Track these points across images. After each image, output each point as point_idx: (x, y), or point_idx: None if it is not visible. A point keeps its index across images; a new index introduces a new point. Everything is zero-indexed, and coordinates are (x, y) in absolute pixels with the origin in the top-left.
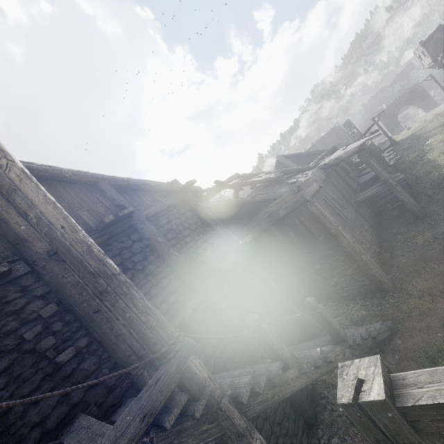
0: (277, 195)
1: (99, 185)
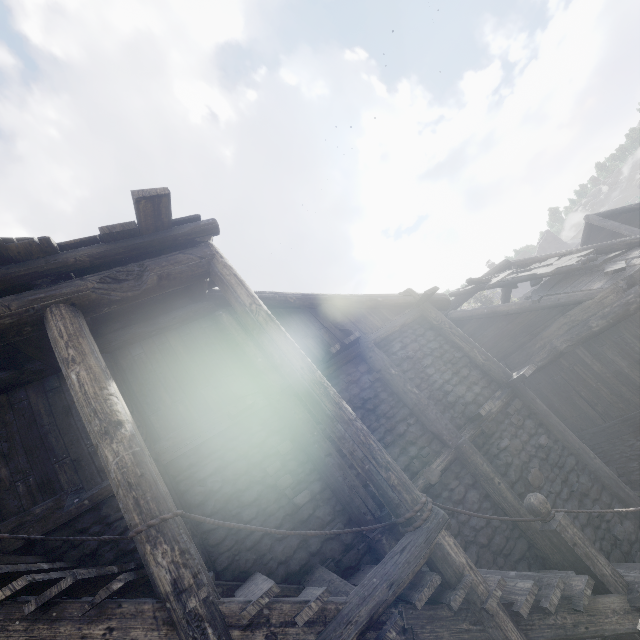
0: (583, 295)
1: (322, 307)
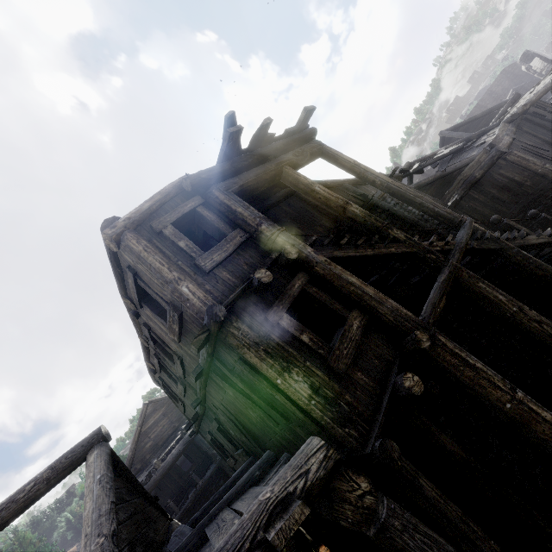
0: (468, 160)
1: (344, 186)
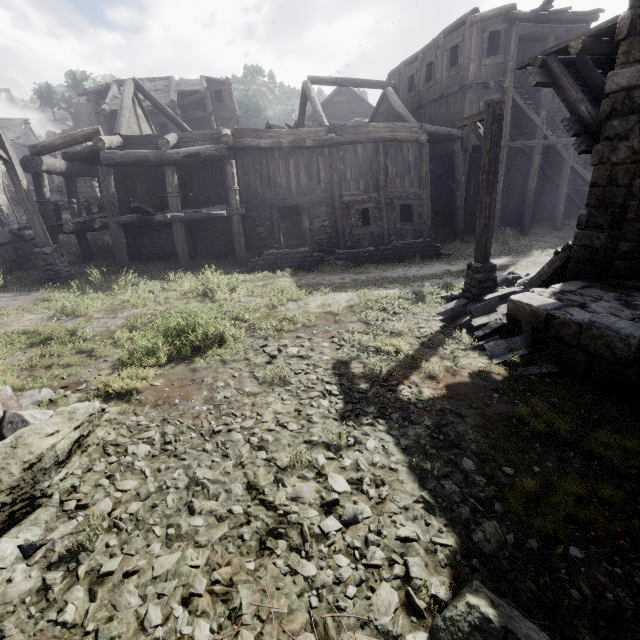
0: None
1: None
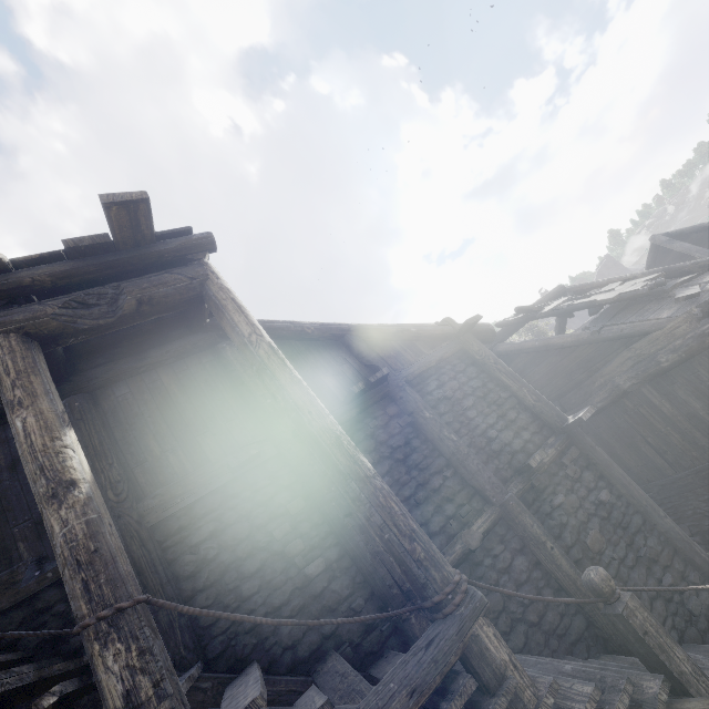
0: (650, 325)
1: (345, 339)
